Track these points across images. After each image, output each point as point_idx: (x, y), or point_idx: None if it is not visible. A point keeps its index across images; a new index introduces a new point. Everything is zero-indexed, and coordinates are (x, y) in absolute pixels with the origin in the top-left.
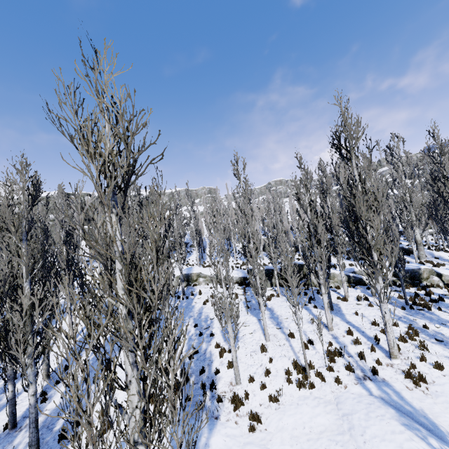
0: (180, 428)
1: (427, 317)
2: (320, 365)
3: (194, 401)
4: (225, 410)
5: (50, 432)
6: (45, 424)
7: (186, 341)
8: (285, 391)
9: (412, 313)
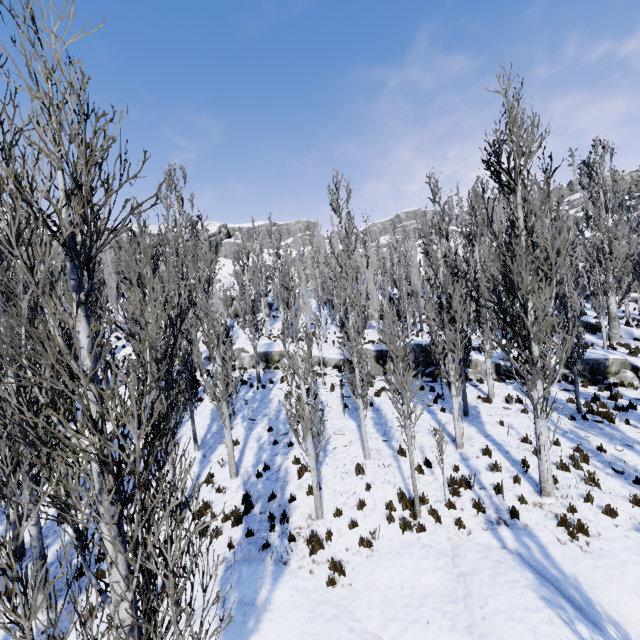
0: (235, 574)
1: (606, 434)
2: (438, 498)
3: (258, 538)
4: (298, 552)
5: (68, 565)
6: (62, 554)
7: (255, 451)
8: (384, 532)
9: (584, 427)
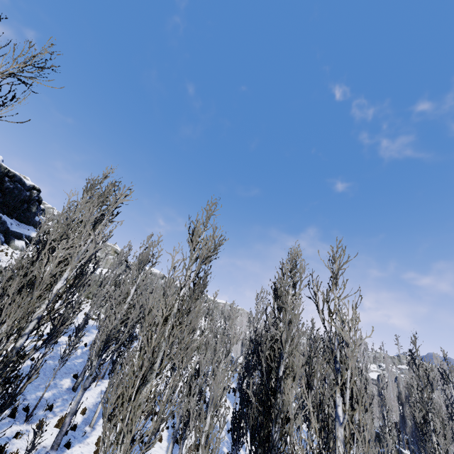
0: None
1: None
2: None
3: None
4: None
5: None
6: None
7: None
8: None
9: None
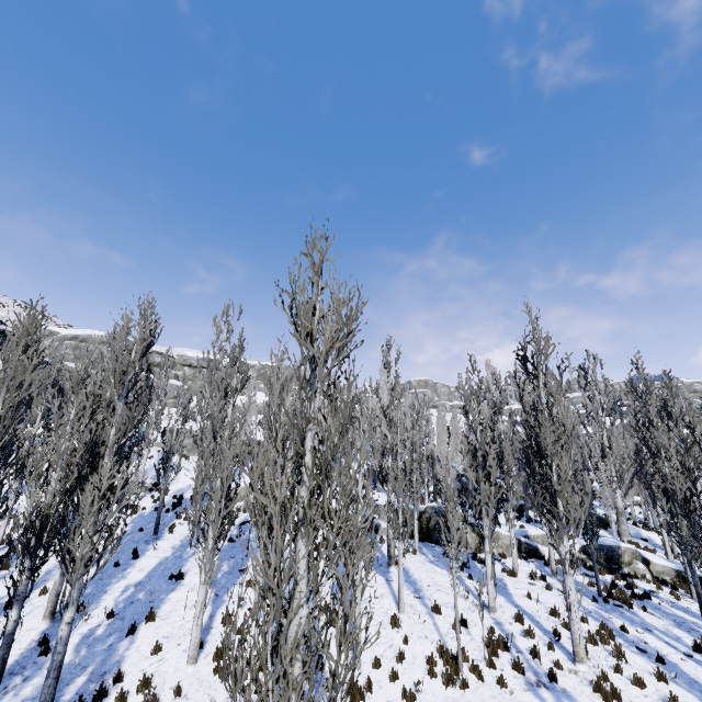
0: None
1: (627, 617)
2: (477, 657)
3: None
4: None
5: None
6: None
7: None
8: (426, 687)
9: (606, 609)
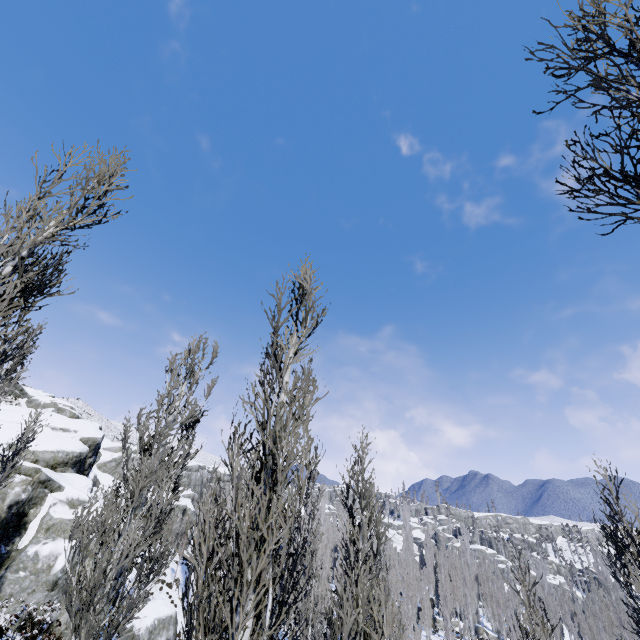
0: None
1: None
2: None
3: None
4: None
5: None
6: None
7: None
8: None
9: None
